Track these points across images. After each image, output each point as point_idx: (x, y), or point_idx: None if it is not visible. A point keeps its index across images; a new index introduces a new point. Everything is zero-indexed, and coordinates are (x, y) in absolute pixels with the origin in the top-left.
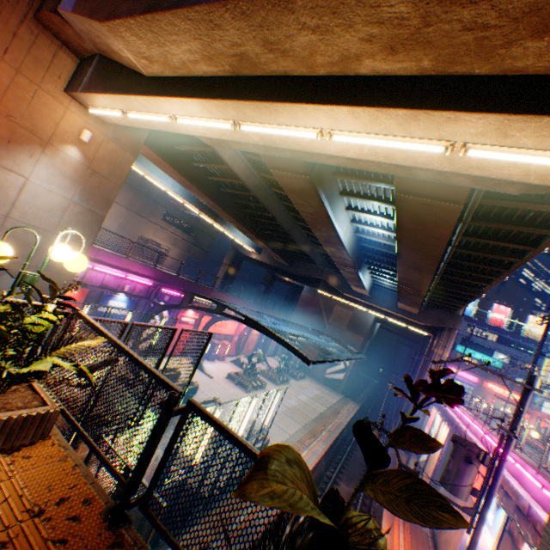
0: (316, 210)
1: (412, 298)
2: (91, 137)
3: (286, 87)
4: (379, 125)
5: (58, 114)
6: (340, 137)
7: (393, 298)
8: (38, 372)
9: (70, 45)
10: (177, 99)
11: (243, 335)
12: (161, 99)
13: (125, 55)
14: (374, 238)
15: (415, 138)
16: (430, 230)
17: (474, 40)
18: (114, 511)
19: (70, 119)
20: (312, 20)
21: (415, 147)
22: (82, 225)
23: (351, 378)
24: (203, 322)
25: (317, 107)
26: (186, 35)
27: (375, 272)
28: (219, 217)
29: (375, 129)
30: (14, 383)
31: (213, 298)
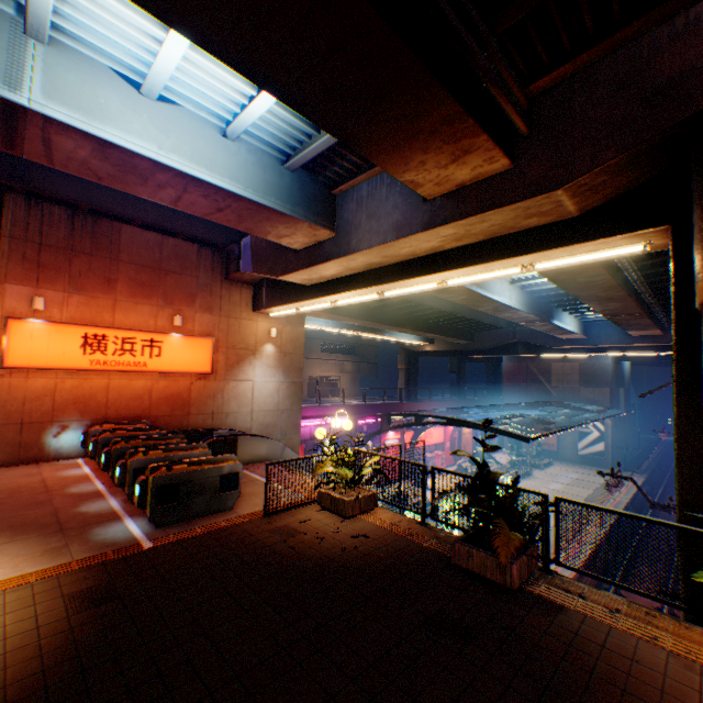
0: (468, 296)
1: (636, 322)
2: (276, 331)
3: (404, 269)
4: (472, 271)
5: (254, 328)
6: (452, 282)
7: (618, 328)
8: (361, 478)
9: (247, 282)
10: (336, 295)
11: (453, 438)
12: (325, 298)
13: (293, 282)
14: (544, 286)
15: (499, 269)
16: (583, 273)
17: (498, 227)
18: (421, 520)
19: (261, 327)
20: (406, 245)
21: (502, 274)
22: (291, 396)
23: (619, 445)
24: (406, 439)
25: (429, 276)
26: (334, 267)
27: (575, 311)
28: (376, 328)
29: (471, 273)
30: (355, 485)
31: (405, 411)
